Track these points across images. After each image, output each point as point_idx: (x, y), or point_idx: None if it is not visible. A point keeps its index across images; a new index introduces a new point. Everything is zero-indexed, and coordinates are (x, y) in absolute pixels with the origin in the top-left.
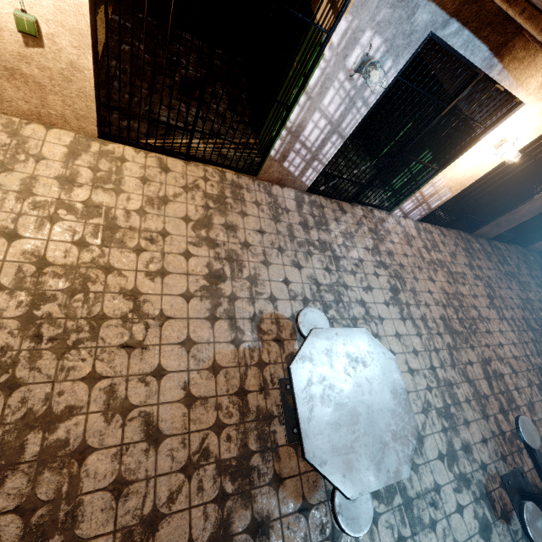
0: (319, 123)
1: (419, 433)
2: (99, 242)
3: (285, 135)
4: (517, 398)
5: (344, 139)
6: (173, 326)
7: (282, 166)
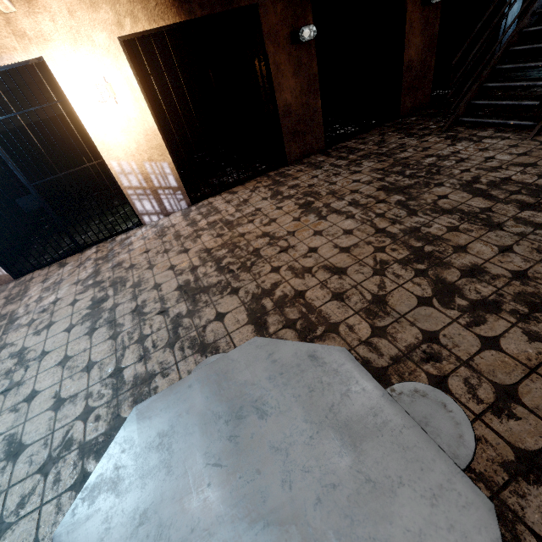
0: None
1: (1, 523)
2: None
3: None
4: (336, 311)
5: None
6: None
7: None
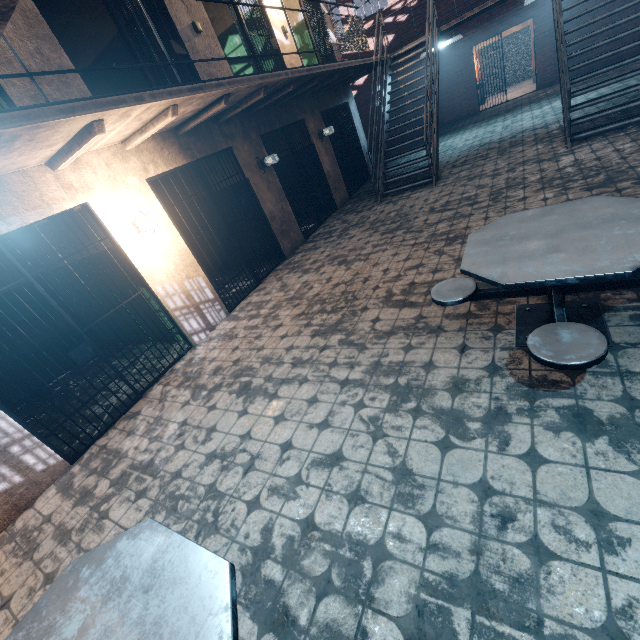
0: None
1: (394, 468)
2: None
3: None
4: (444, 275)
5: None
6: None
7: None
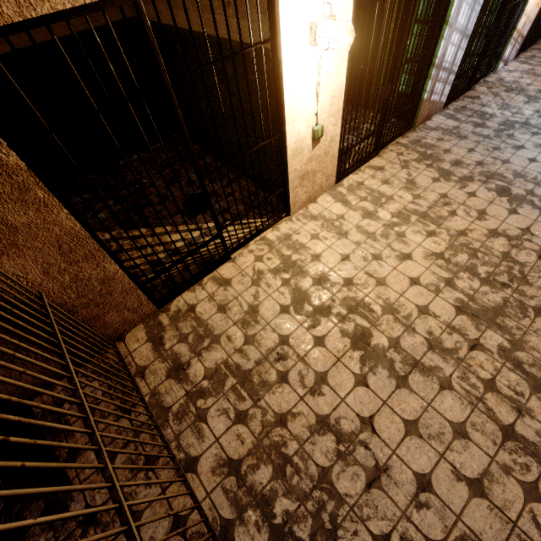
0: (454, 40)
1: None
2: (434, 226)
3: (433, 72)
4: None
5: (468, 37)
6: (537, 230)
7: (429, 102)
